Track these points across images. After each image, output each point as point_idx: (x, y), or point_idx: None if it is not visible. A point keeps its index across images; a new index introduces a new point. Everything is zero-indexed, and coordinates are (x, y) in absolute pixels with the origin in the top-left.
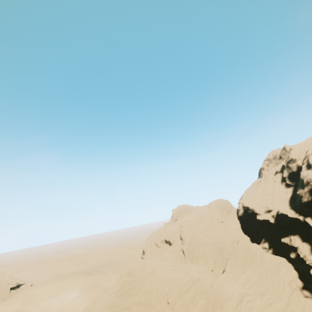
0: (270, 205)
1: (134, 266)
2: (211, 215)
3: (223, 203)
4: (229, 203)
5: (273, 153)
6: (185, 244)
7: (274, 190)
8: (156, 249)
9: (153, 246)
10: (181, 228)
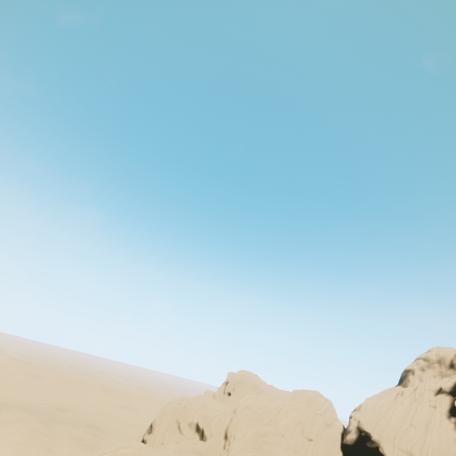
0: (418, 453)
1: (123, 454)
2: (293, 416)
3: (321, 403)
4: (332, 407)
5: (439, 352)
6: (231, 454)
7: (431, 425)
8: (174, 435)
9: (172, 425)
10: (233, 416)
